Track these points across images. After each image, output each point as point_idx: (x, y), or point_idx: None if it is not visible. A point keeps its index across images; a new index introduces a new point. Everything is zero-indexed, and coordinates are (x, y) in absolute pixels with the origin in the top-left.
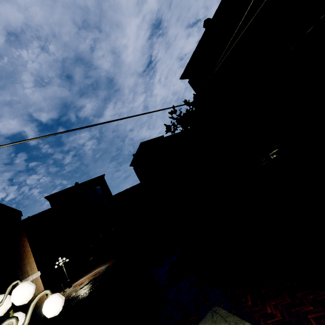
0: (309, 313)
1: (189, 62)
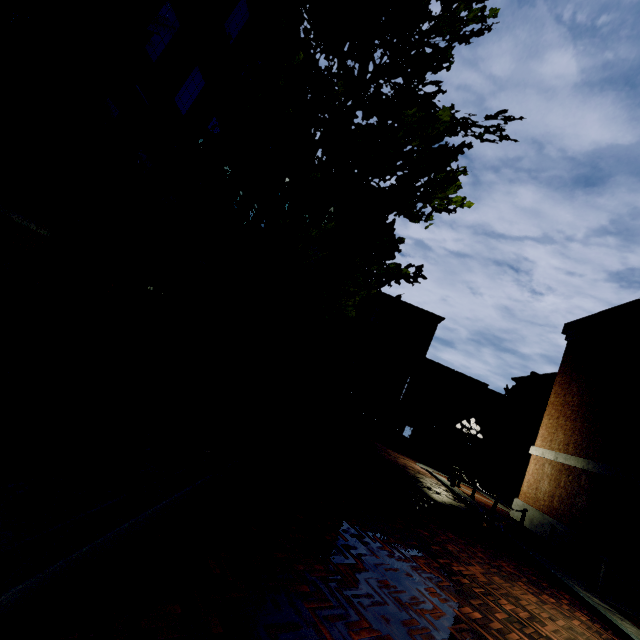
0: None
1: None
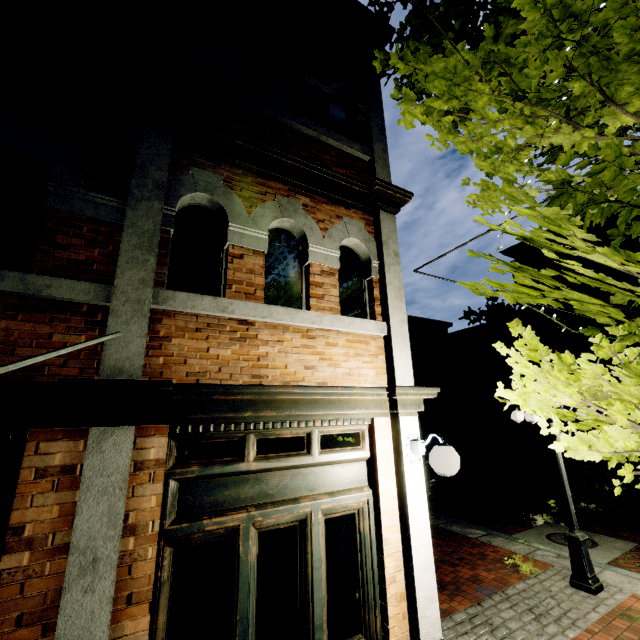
0: None
1: None
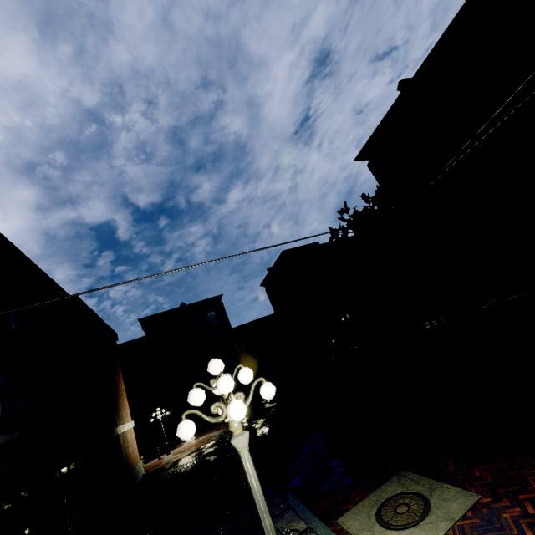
0: (529, 476)
1: (371, 137)
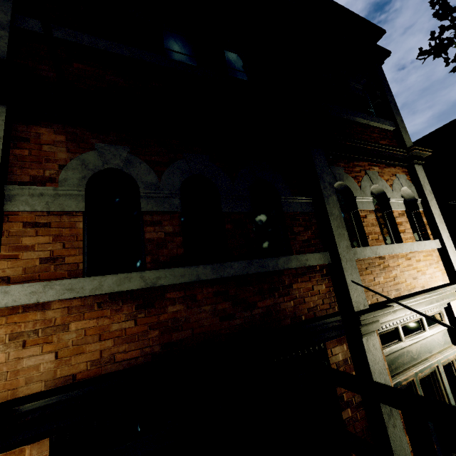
0: None
1: (418, 140)
